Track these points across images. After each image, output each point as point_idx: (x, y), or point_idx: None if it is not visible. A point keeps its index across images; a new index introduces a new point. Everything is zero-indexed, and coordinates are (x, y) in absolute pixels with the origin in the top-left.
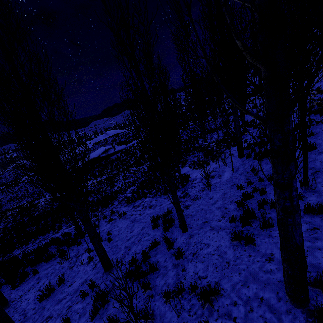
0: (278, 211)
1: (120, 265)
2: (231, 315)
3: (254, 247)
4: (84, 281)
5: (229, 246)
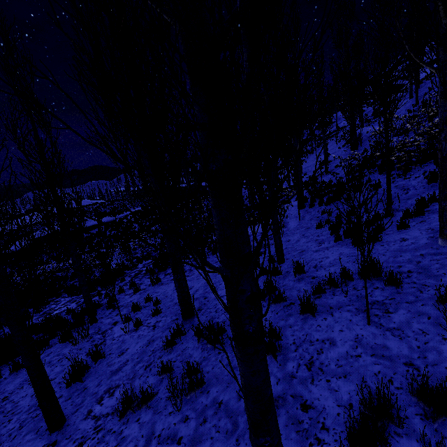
0: (443, 149)
1: (205, 310)
2: (403, 271)
3: (380, 241)
4: (148, 342)
5: (353, 249)
